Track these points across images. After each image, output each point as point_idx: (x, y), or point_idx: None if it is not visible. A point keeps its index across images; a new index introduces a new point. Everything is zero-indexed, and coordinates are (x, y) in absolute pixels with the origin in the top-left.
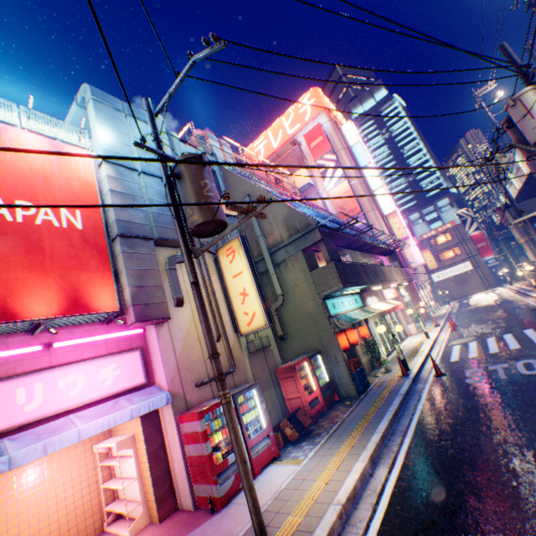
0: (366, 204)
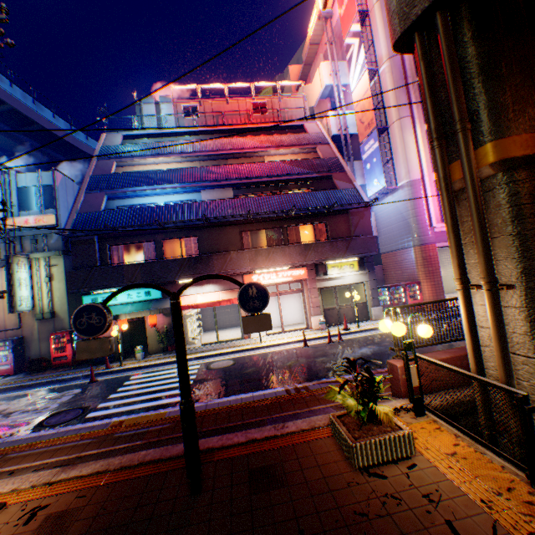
0: (391, 110)
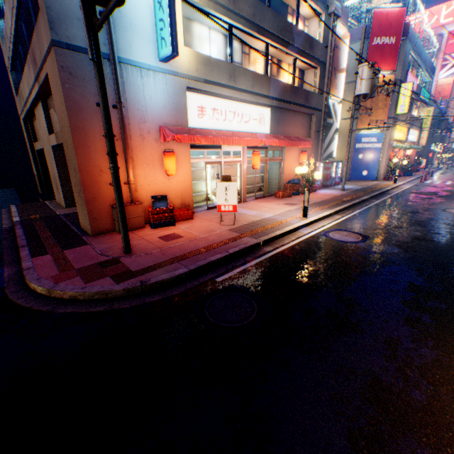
0: (453, 96)
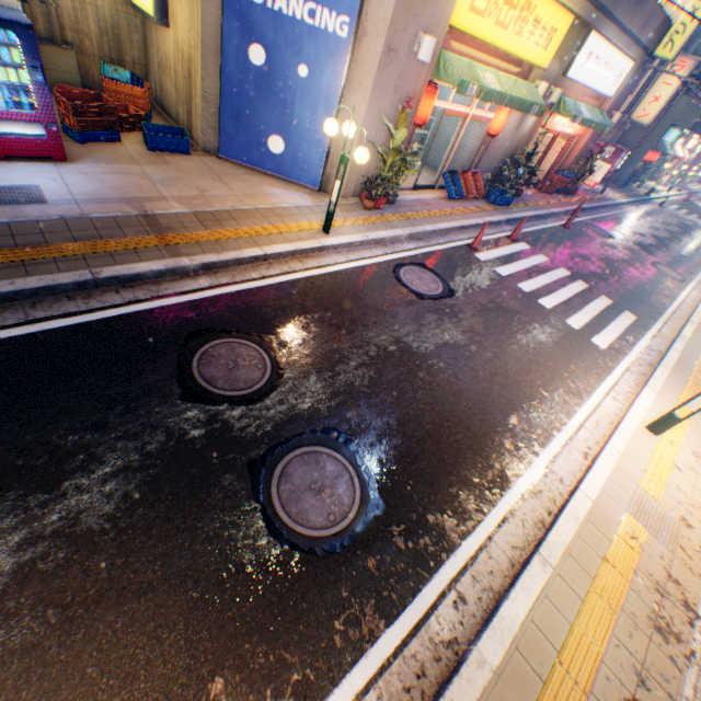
0: None
